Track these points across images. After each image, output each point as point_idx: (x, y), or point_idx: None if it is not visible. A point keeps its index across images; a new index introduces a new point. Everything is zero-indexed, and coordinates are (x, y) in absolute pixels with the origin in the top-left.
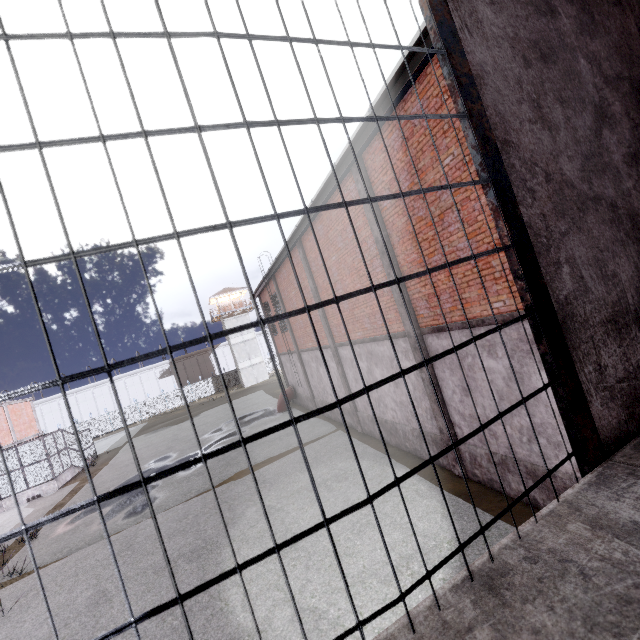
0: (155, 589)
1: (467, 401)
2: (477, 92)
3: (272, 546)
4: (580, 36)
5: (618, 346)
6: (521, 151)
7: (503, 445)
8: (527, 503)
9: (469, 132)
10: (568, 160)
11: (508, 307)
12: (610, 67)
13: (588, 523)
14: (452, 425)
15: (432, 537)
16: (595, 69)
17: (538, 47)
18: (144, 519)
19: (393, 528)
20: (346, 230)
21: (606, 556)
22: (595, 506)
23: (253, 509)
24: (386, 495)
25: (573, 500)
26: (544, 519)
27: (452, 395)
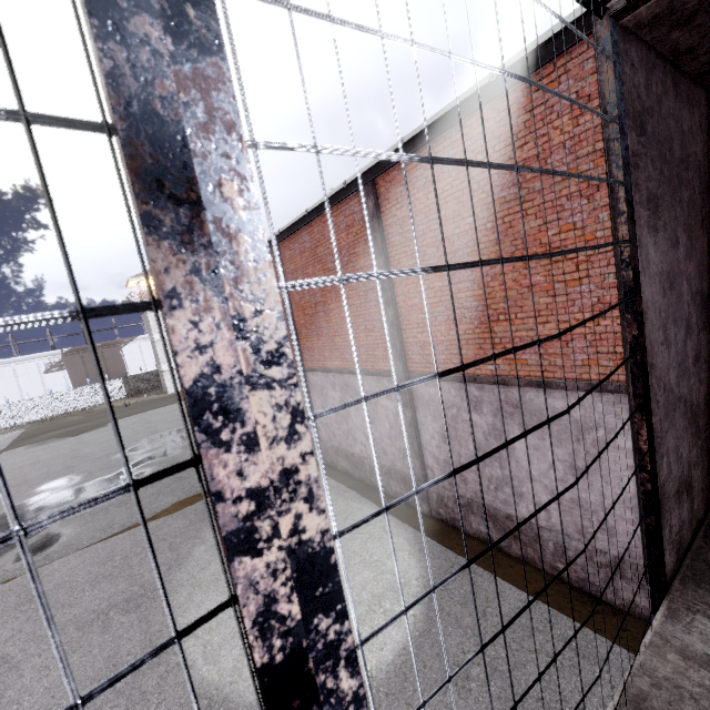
0: (83, 649)
1: (444, 447)
2: (643, 326)
3: (231, 590)
4: (686, 261)
5: (678, 509)
6: (656, 370)
7: (471, 490)
8: (483, 541)
9: (635, 359)
10: (673, 370)
11: (501, 371)
12: (694, 284)
13: (679, 654)
14: (425, 467)
15: (401, 575)
16: (689, 288)
17: (669, 277)
18: (47, 562)
19: (363, 567)
20: (341, 252)
21: (701, 683)
22: (677, 638)
23: (202, 548)
24: (353, 532)
25: (661, 632)
26: (649, 649)
27: (430, 440)
